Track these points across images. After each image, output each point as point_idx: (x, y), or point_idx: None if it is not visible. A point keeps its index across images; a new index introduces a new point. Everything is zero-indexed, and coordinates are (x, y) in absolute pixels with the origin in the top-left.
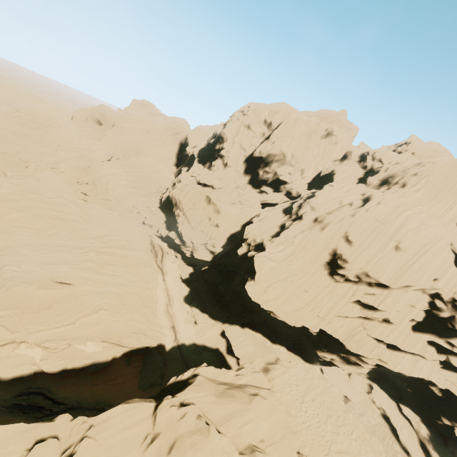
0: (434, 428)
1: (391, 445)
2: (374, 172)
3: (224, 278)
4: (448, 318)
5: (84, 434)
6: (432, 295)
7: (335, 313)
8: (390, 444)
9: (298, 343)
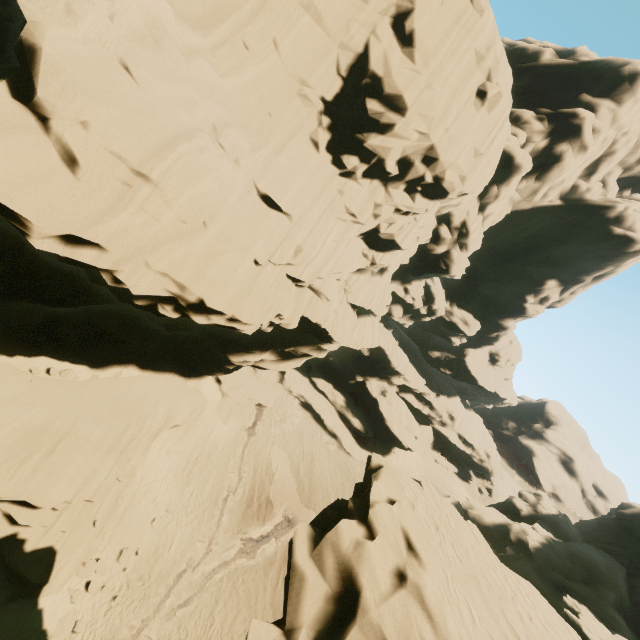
0: (344, 389)
1: (321, 439)
2: None
3: None
4: (440, 254)
5: None
6: (439, 217)
7: (330, 269)
8: (319, 439)
9: (170, 347)
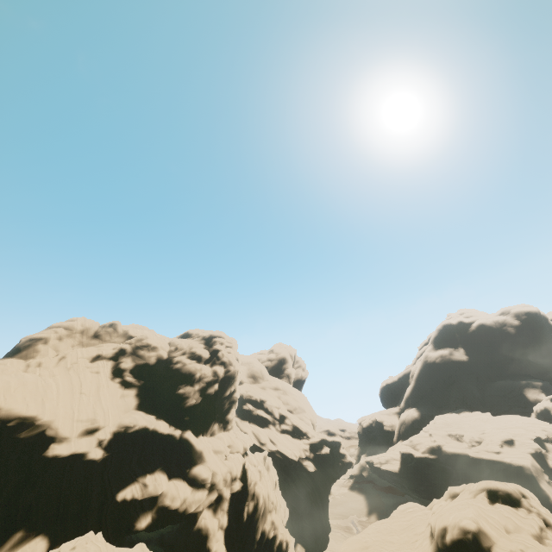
0: None
1: None
2: None
3: (308, 524)
4: None
5: (464, 448)
6: None
7: None
8: None
9: None
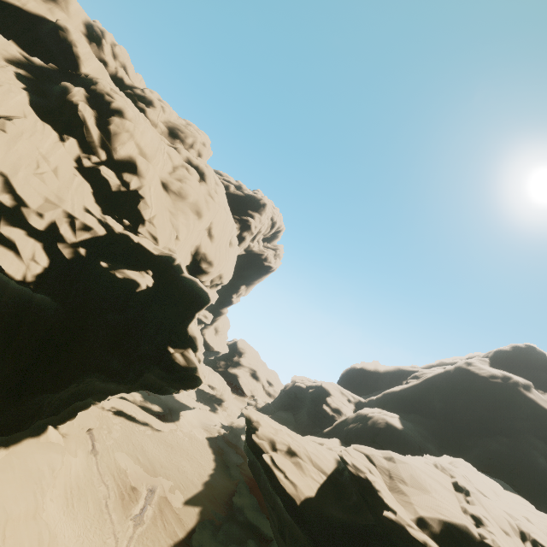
0: None
1: (140, 431)
2: (141, 96)
3: None
4: None
5: None
6: None
7: None
8: (139, 431)
9: None
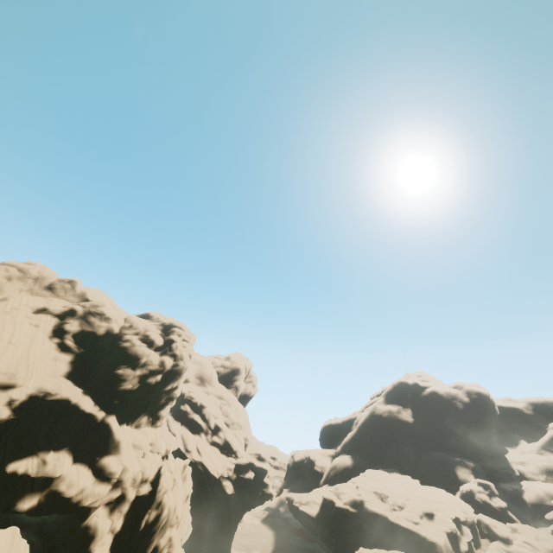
0: None
1: None
2: None
3: (208, 548)
4: None
5: (386, 510)
6: None
7: None
8: None
9: None
